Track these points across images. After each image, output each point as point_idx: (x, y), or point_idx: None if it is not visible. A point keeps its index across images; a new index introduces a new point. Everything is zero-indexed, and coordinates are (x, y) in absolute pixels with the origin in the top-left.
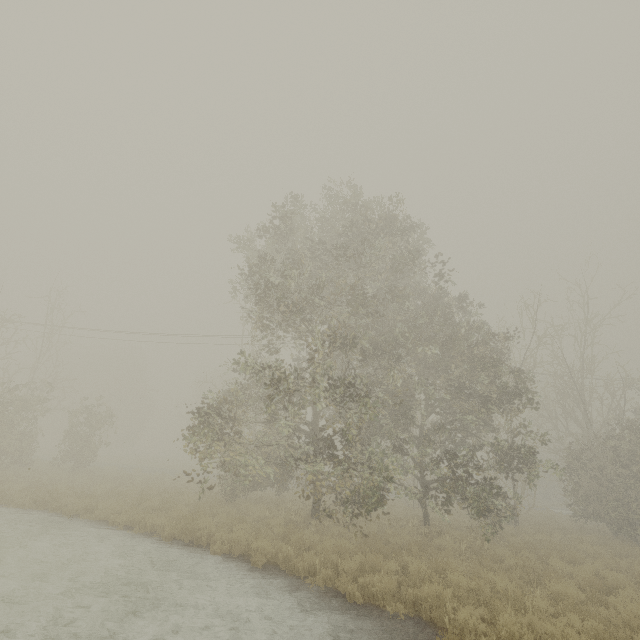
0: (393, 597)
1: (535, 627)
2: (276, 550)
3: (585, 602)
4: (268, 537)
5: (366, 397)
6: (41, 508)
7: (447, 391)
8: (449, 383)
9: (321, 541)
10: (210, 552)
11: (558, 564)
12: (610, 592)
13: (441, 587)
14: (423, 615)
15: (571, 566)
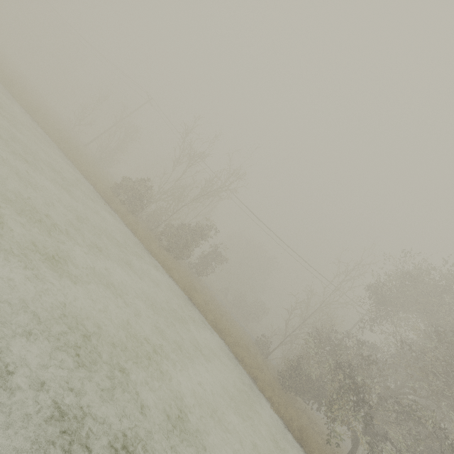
0: None
1: None
2: None
3: None
4: None
5: None
6: (219, 334)
7: None
8: None
9: None
10: None
11: None
12: None
13: None
14: None
15: None
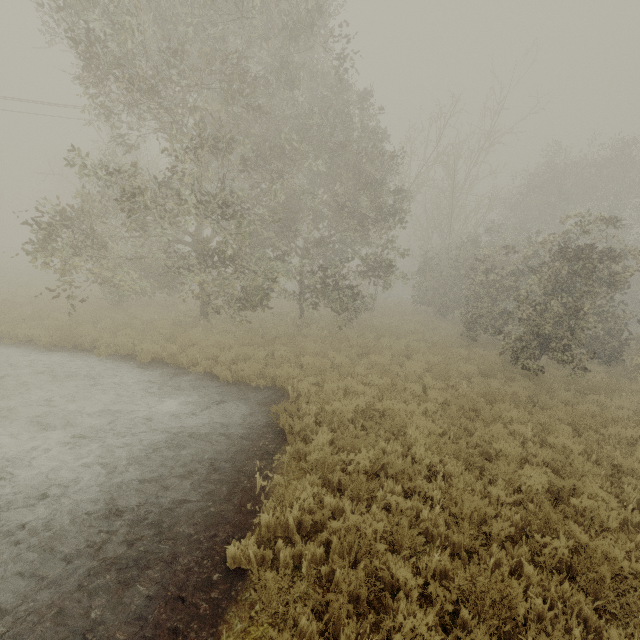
0: (259, 375)
1: (348, 386)
2: (162, 349)
3: (389, 365)
4: (155, 338)
5: (240, 217)
6: None
7: (331, 207)
8: (336, 198)
9: (207, 337)
10: (96, 355)
11: (385, 341)
12: (410, 355)
13: (292, 369)
14: (278, 385)
15: (394, 340)
